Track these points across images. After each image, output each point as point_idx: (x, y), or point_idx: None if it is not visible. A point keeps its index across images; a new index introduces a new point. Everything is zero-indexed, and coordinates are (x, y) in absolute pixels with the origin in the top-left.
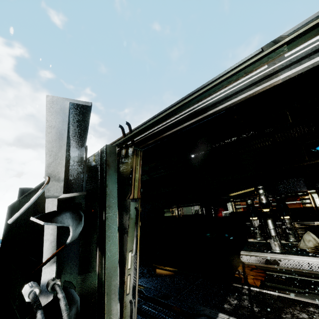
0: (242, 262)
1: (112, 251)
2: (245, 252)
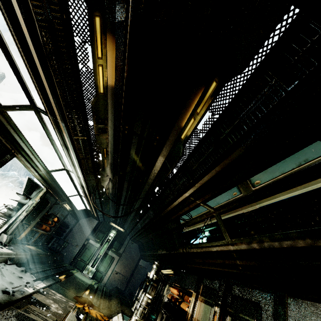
0: (111, 318)
1: (24, 208)
2: (120, 314)
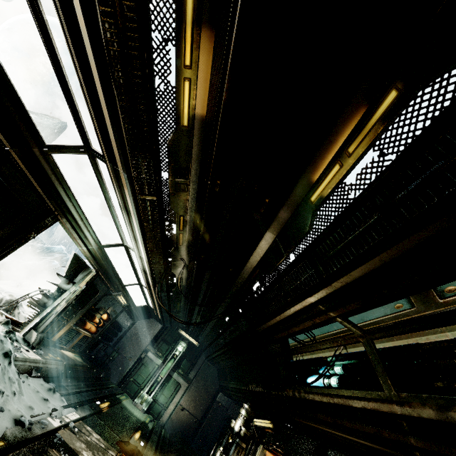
0: None
1: (63, 296)
2: None
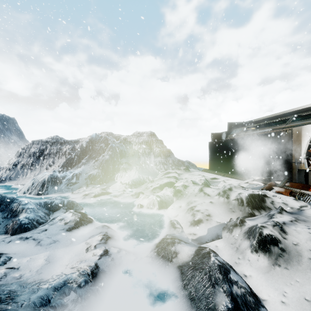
0: None
1: None
2: None
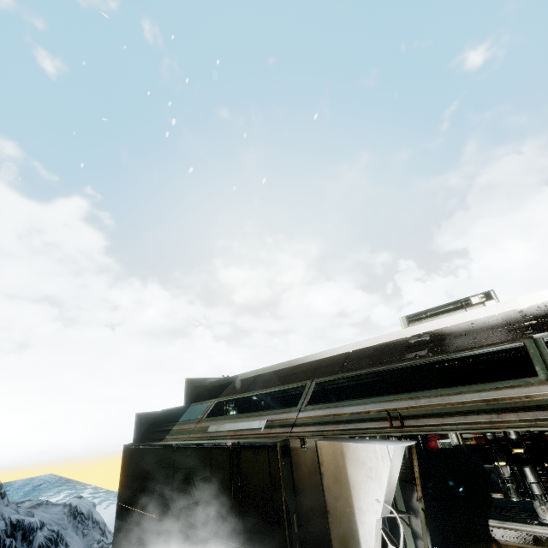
0: (496, 540)
1: None
2: (496, 522)
